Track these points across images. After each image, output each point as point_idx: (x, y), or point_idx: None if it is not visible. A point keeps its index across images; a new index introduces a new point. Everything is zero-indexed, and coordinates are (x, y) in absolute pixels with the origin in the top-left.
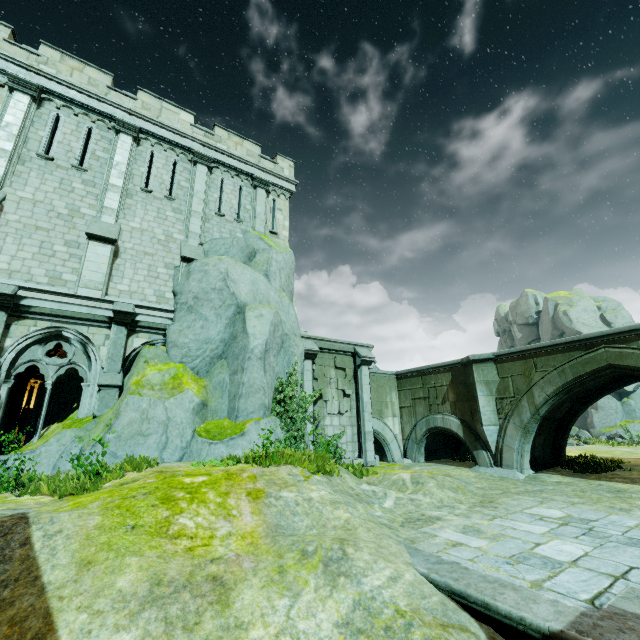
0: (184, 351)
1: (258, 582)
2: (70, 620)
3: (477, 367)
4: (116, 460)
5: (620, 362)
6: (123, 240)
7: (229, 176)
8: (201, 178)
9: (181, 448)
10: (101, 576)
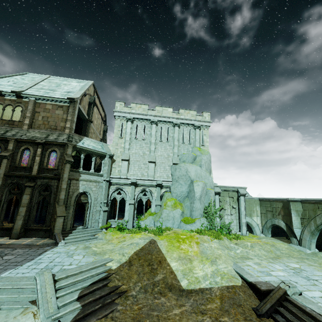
0: (176, 194)
1: (197, 261)
2: (168, 259)
3: (292, 203)
4: (162, 226)
5: None
6: (156, 160)
7: (185, 127)
8: (176, 132)
9: (178, 224)
10: (170, 253)
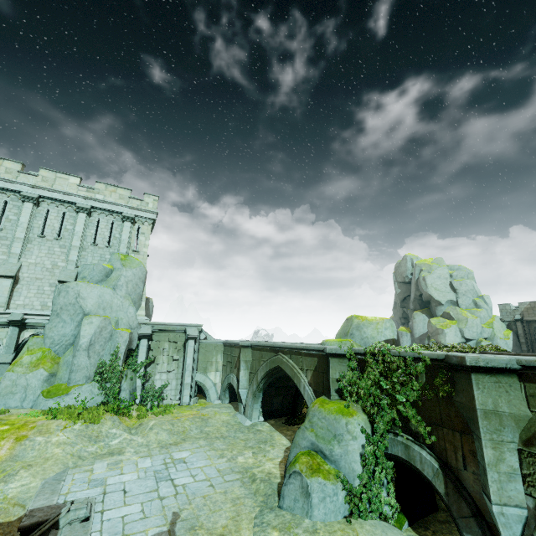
0: (51, 341)
1: None
2: None
3: (243, 350)
4: None
5: (281, 366)
6: (23, 272)
7: (104, 216)
8: (81, 222)
9: (33, 401)
10: None
